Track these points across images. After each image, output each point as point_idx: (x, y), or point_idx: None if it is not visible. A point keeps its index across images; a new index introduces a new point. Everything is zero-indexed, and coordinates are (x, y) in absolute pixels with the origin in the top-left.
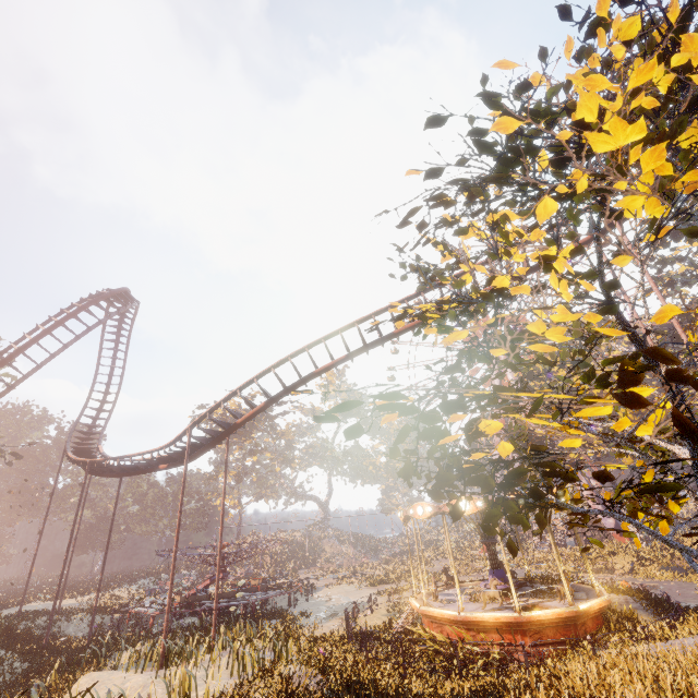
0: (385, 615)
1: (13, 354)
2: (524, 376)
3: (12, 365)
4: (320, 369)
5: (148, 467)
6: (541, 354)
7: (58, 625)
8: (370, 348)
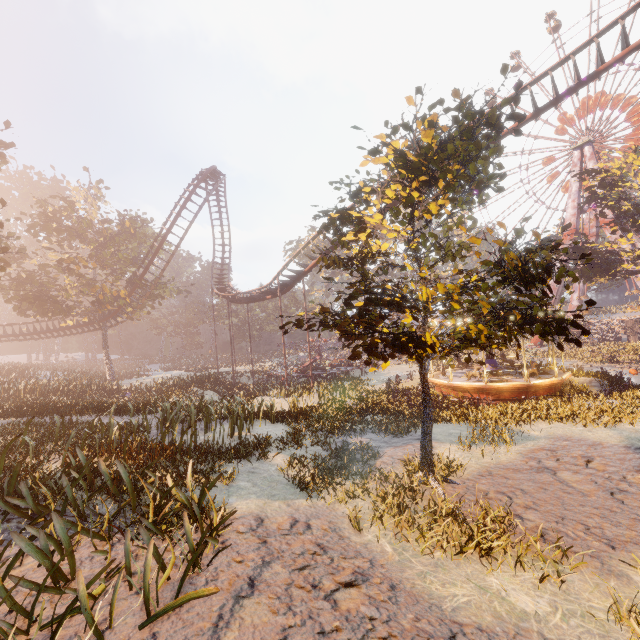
0: (419, 382)
1: (166, 234)
2: (592, 186)
3: (168, 241)
4: None
5: (260, 297)
6: (430, 260)
7: (238, 378)
8: (395, 205)
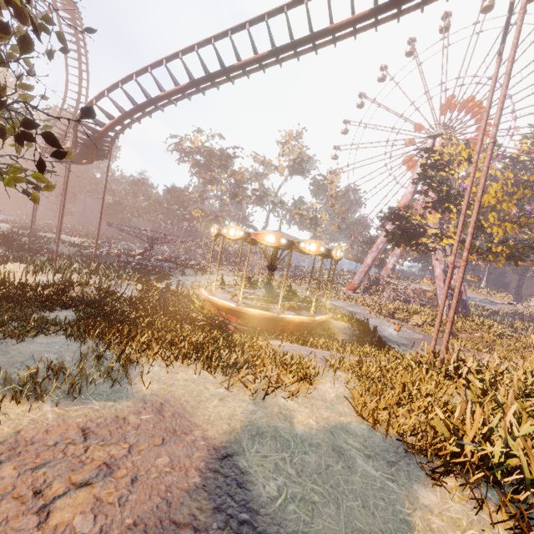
0: None
1: None
2: (426, 163)
3: None
4: (163, 93)
5: (78, 160)
6: None
7: (51, 245)
8: (209, 79)
